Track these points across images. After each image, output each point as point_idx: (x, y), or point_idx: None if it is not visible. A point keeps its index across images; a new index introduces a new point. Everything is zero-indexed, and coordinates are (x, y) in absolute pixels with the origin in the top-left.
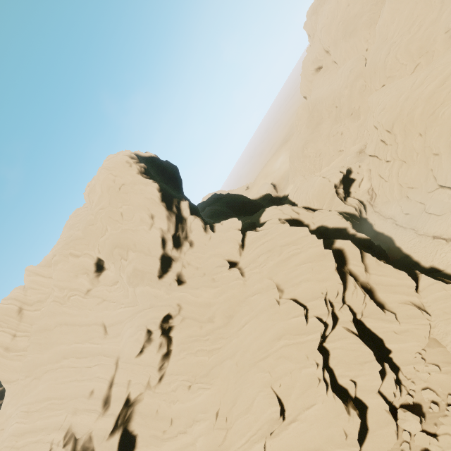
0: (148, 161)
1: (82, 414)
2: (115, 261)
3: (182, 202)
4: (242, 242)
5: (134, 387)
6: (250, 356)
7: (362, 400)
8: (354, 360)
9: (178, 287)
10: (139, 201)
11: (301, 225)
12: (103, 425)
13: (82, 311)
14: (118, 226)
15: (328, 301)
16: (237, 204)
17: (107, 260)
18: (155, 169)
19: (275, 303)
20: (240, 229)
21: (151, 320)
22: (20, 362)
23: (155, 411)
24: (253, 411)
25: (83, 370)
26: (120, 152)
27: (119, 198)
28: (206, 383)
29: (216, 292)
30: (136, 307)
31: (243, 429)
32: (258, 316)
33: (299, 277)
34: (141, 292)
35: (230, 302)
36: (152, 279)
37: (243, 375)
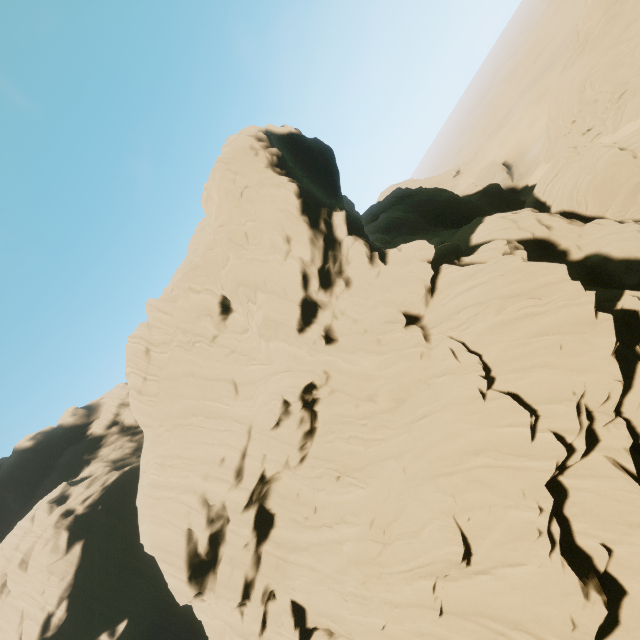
0: (286, 142)
1: (214, 482)
2: (242, 303)
3: (335, 214)
4: (431, 283)
5: (269, 464)
6: (425, 464)
7: (618, 580)
8: (616, 516)
9: (326, 347)
10: (269, 214)
11: (551, 252)
12: (236, 498)
13: (209, 362)
14: (241, 253)
15: (584, 408)
16: (435, 206)
17: (232, 300)
18: (296, 155)
19: (477, 396)
20: (431, 260)
21: (288, 389)
22: (154, 408)
23: (295, 495)
24: (422, 538)
25: (213, 433)
26: (243, 130)
27: (241, 210)
28: (359, 480)
29: (382, 362)
30: (271, 367)
31: (405, 555)
32: (445, 411)
33: (531, 358)
34: (276, 349)
35: (402, 380)
36: (289, 333)
37: (412, 487)
